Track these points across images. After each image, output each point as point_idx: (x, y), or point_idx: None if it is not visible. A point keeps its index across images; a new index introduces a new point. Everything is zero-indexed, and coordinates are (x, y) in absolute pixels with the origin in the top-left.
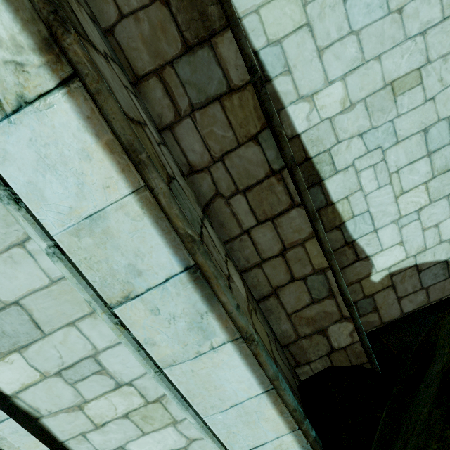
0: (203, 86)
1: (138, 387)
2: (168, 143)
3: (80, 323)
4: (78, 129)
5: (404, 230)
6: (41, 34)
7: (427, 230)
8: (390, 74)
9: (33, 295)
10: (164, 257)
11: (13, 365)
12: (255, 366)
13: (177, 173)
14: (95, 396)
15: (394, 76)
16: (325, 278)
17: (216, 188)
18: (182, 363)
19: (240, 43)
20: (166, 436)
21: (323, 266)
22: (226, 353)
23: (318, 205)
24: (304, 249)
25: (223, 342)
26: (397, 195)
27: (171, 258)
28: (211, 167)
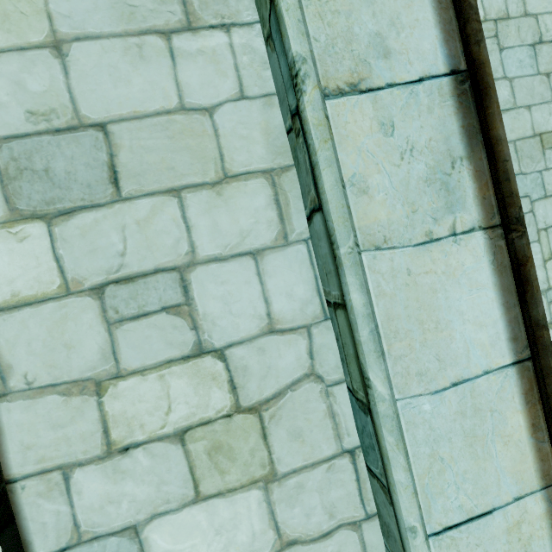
0: None
1: (234, 364)
2: None
3: (189, 196)
4: None
5: None
6: None
7: None
8: (539, 126)
9: (136, 123)
10: (428, 42)
11: (22, 245)
12: (510, 296)
13: None
14: (141, 367)
15: (542, 130)
16: None
17: None
18: (397, 248)
19: None
20: (239, 515)
21: None
22: (472, 251)
23: None
24: None
25: (473, 226)
26: (546, 258)
27: (437, 47)
28: None
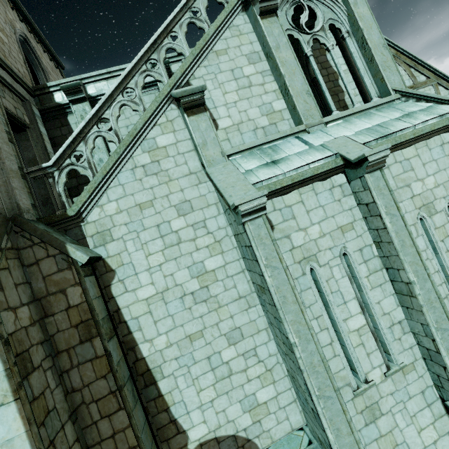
0: (85, 355)
1: None
2: (65, 378)
3: None
4: (15, 411)
5: (205, 413)
6: (14, 388)
7: (219, 414)
8: (188, 332)
9: None
10: None
11: None
12: None
13: (59, 401)
14: None
15: (190, 333)
16: None
17: (83, 399)
18: None
19: (102, 341)
20: None
21: (135, 444)
22: None
23: (154, 396)
24: (124, 433)
25: None
26: (198, 391)
27: None
28: (82, 389)
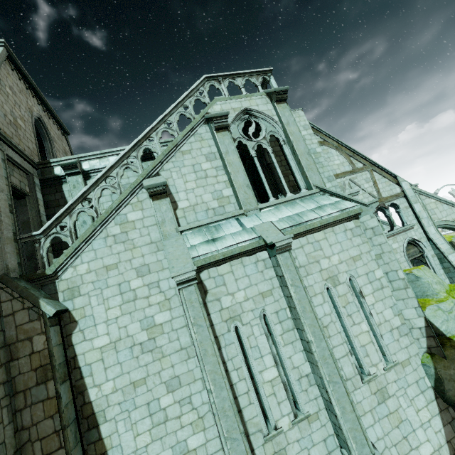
0: (39, 396)
1: None
2: (17, 416)
3: None
4: None
5: None
6: None
7: None
8: (133, 379)
9: None
10: None
11: None
12: None
13: (9, 436)
14: None
15: (135, 380)
16: None
17: (30, 437)
18: None
19: (55, 384)
20: None
21: None
22: None
23: (95, 439)
24: None
25: None
26: (135, 435)
27: None
28: (31, 427)
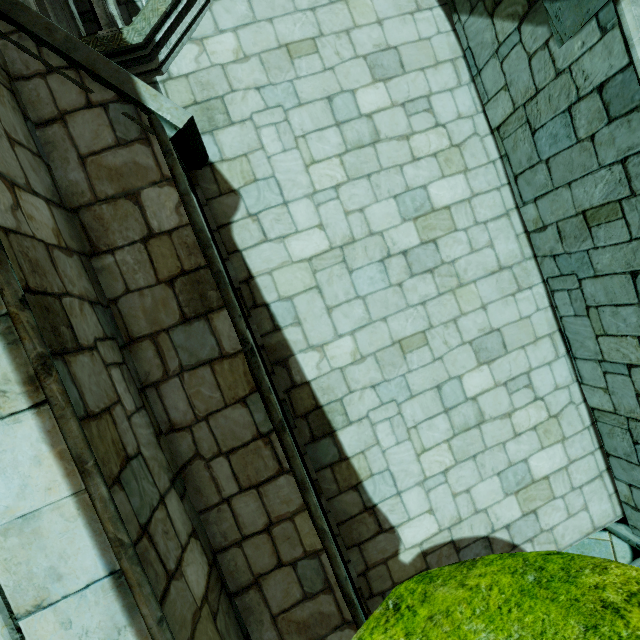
0: (196, 350)
1: None
2: (151, 399)
3: None
4: (37, 439)
5: (432, 494)
6: (29, 373)
7: (458, 496)
8: (397, 334)
9: None
10: (90, 560)
11: None
12: None
13: (146, 442)
14: None
15: (401, 336)
16: (320, 564)
17: (197, 449)
18: None
19: (234, 320)
20: None
21: (316, 548)
22: None
23: (331, 459)
24: (293, 524)
25: None
26: (419, 452)
27: (97, 561)
28: (193, 426)
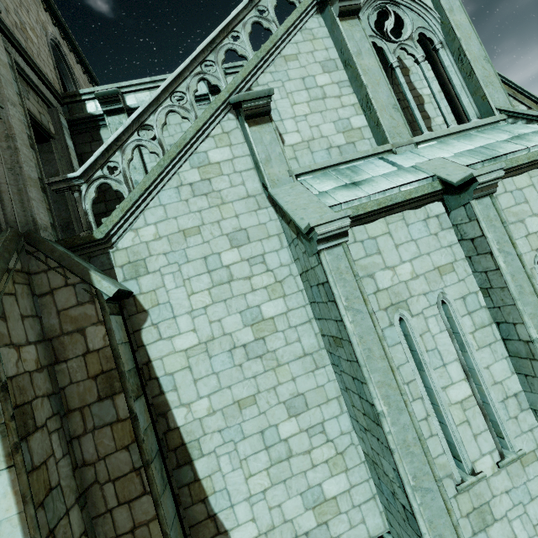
0: (104, 417)
1: None
2: (75, 446)
3: None
4: (7, 484)
5: (255, 507)
6: (9, 451)
7: (272, 509)
8: (237, 396)
9: None
10: None
11: None
12: None
13: (65, 476)
14: None
15: (239, 398)
16: None
17: (97, 477)
18: None
19: (127, 399)
20: None
21: None
22: None
23: (189, 480)
24: (148, 528)
25: None
26: (247, 476)
27: None
28: (96, 463)
